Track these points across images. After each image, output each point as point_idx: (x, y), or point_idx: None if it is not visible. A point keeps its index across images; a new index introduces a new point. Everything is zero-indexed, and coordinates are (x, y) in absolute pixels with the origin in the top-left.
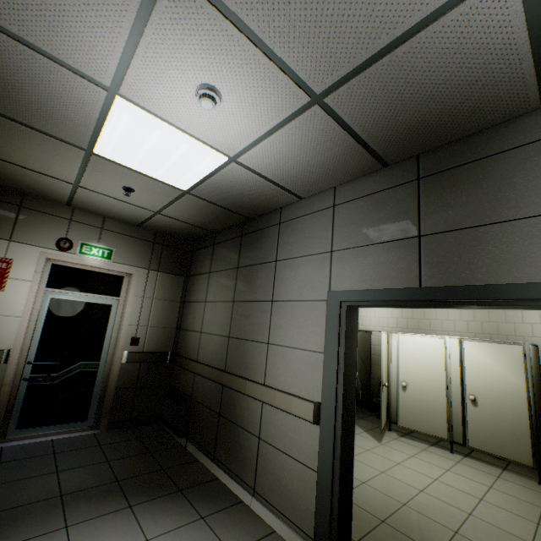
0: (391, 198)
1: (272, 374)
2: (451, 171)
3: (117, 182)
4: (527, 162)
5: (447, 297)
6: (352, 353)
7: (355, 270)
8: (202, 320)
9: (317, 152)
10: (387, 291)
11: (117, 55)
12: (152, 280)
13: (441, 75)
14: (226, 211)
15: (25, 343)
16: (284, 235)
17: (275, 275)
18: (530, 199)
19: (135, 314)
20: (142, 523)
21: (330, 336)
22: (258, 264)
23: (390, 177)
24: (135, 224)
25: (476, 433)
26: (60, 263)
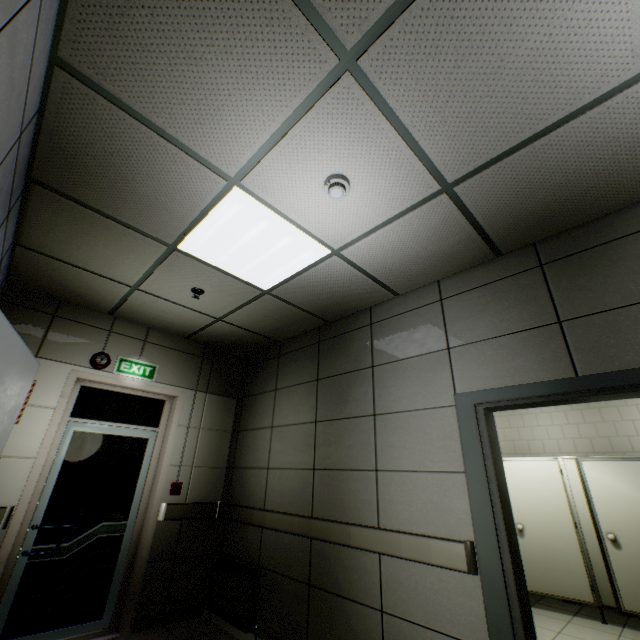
0: (513, 286)
1: (389, 512)
2: (578, 255)
3: (188, 282)
4: None
5: (617, 384)
6: (500, 469)
7: (485, 367)
8: (268, 452)
9: (430, 242)
10: (536, 385)
11: (256, 146)
12: (199, 403)
13: (572, 165)
14: (303, 314)
15: (33, 497)
16: (379, 336)
17: (375, 383)
18: None
19: (178, 450)
20: None
21: (469, 449)
22: (347, 372)
23: (506, 266)
24: (184, 335)
25: (629, 588)
26: (91, 384)
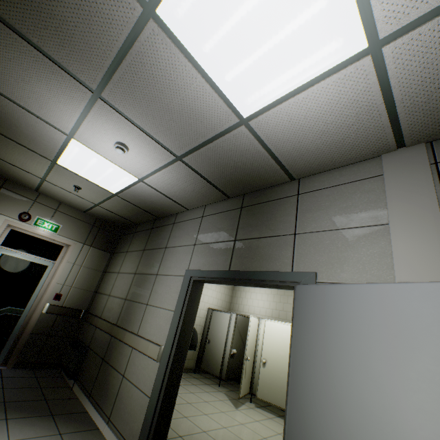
0: (228, 216)
1: (144, 327)
2: (255, 206)
3: (71, 181)
4: (282, 207)
5: (237, 277)
6: (192, 313)
7: (203, 258)
8: (112, 286)
9: (188, 184)
10: (213, 271)
11: (73, 122)
12: (85, 252)
13: (235, 158)
14: (142, 210)
15: None
16: (174, 231)
17: (163, 257)
18: (280, 226)
19: (64, 276)
20: (10, 430)
21: (180, 299)
22: (156, 248)
23: (231, 204)
24: (82, 210)
25: None
26: (17, 229)
